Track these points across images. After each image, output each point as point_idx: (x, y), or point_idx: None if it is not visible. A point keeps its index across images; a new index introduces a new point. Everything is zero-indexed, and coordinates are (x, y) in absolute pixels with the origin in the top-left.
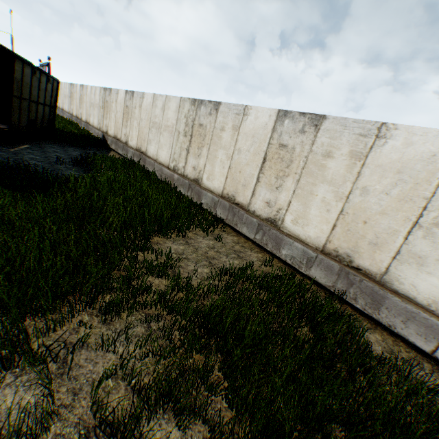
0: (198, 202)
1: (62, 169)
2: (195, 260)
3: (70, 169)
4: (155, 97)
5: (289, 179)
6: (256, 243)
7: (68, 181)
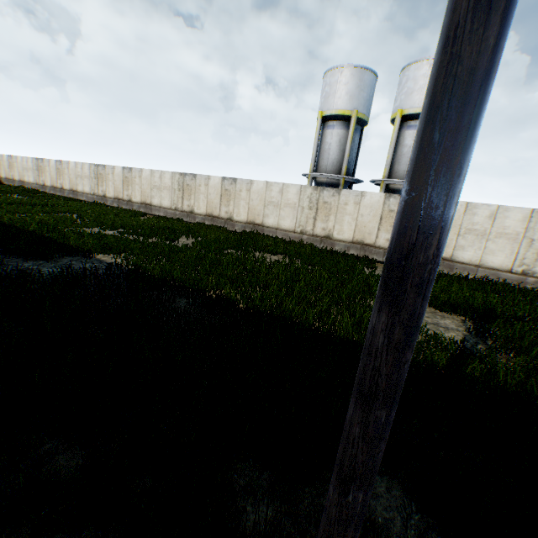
0: (47, 192)
1: None
2: None
3: None
4: (24, 158)
5: (62, 176)
6: None
7: None
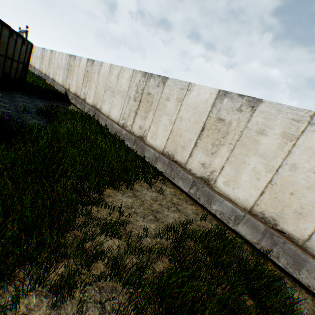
0: (141, 155)
1: (27, 117)
2: (142, 215)
3: (35, 118)
4: (112, 67)
5: (224, 147)
6: (189, 195)
7: (32, 130)
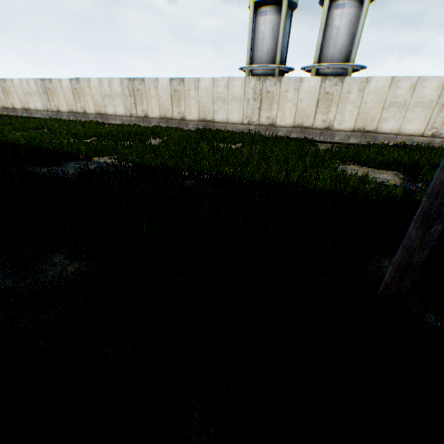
0: None
1: None
2: None
3: None
4: None
5: (10, 96)
6: None
7: None
